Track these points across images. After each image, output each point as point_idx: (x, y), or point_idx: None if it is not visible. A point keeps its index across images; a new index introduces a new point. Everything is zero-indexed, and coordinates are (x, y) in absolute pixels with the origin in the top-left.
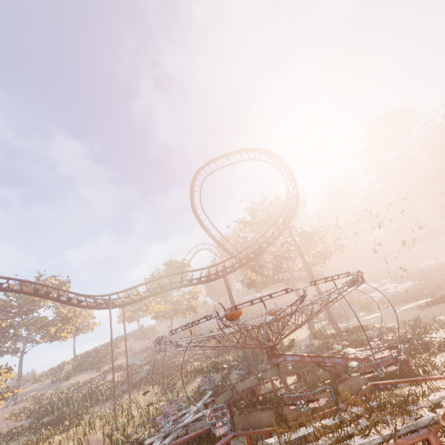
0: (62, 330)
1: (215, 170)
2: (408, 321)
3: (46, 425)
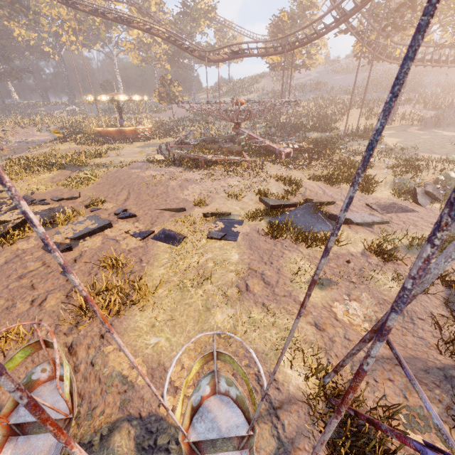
0: None
1: None
2: (409, 147)
3: (194, 121)
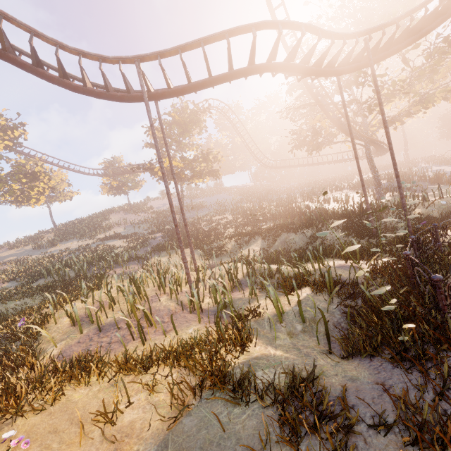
0: (31, 188)
1: None
2: None
3: (46, 288)
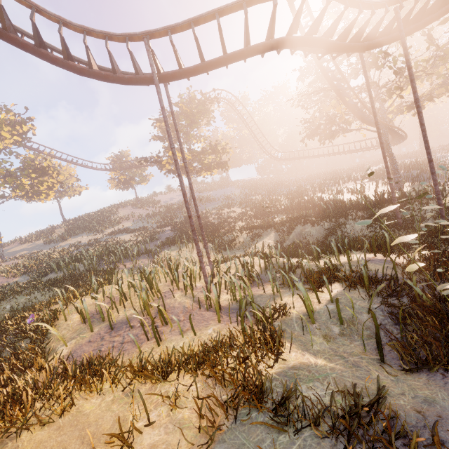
0: (40, 183)
1: None
2: None
3: (56, 283)
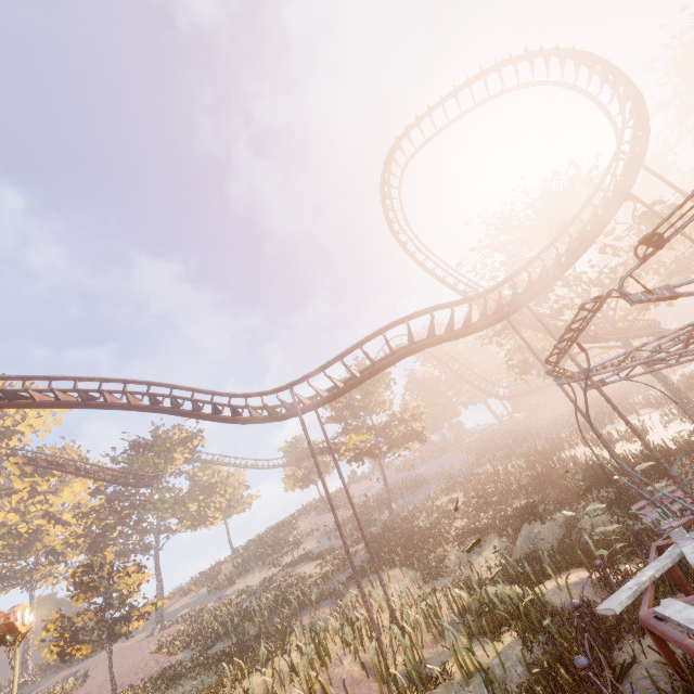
0: (208, 506)
1: (422, 146)
2: None
3: (223, 657)
